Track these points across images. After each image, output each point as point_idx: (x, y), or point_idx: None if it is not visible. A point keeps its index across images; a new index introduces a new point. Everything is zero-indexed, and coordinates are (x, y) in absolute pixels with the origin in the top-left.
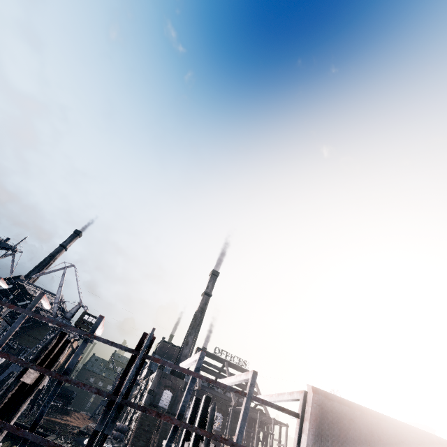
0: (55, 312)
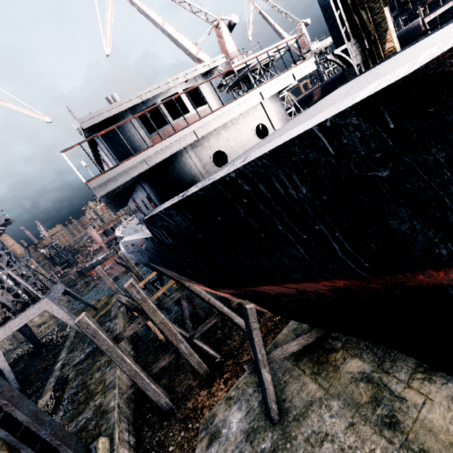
0: None
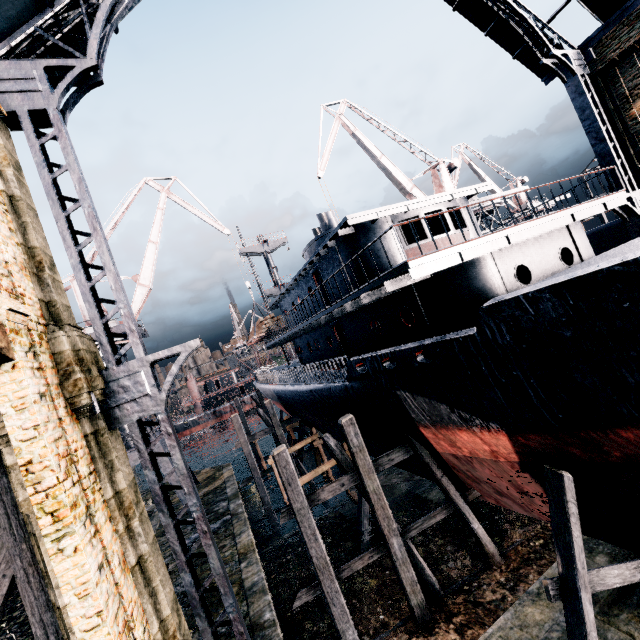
0: (138, 311)
